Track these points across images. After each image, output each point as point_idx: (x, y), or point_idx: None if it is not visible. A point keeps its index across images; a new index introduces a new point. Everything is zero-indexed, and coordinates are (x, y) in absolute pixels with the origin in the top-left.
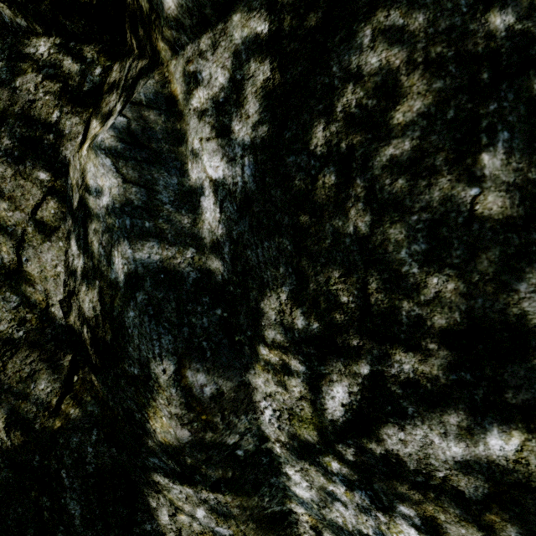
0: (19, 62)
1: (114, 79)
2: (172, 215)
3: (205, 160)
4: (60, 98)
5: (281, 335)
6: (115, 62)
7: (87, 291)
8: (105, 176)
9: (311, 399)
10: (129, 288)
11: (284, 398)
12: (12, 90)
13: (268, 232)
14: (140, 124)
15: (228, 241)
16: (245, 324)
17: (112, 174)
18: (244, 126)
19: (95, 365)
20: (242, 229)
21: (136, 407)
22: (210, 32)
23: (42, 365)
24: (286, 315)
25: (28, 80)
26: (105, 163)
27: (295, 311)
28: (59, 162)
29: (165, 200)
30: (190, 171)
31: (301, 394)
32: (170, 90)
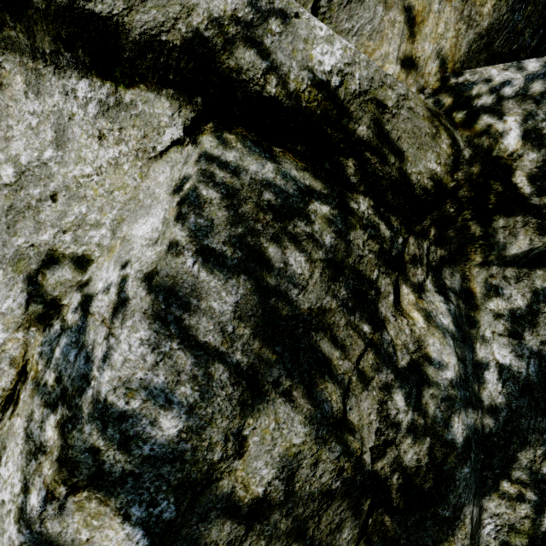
0: (348, 214)
1: (414, 253)
2: (472, 384)
3: (495, 347)
4: (378, 258)
5: (526, 475)
6: (409, 235)
7: (413, 444)
8: (451, 355)
9: (533, 517)
10: (467, 449)
11: (510, 517)
12: (347, 242)
13: (544, 412)
14: (458, 310)
15: (506, 409)
16: (497, 465)
17: (454, 353)
18: (533, 339)
19: (395, 507)
20: (521, 404)
21: (432, 543)
22: (516, 268)
23: (348, 513)
24: (536, 463)
25: (358, 236)
26: (451, 344)
27: (544, 462)
28: (377, 317)
29: (469, 372)
30: (478, 349)
31: (526, 515)
32: (469, 286)
